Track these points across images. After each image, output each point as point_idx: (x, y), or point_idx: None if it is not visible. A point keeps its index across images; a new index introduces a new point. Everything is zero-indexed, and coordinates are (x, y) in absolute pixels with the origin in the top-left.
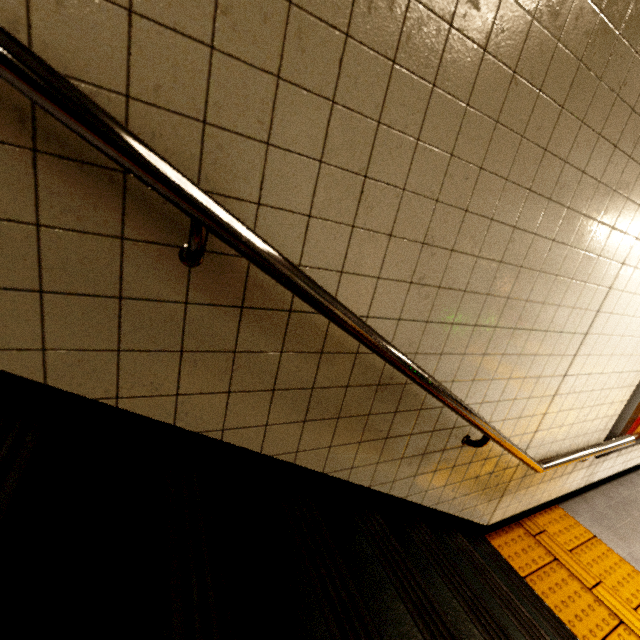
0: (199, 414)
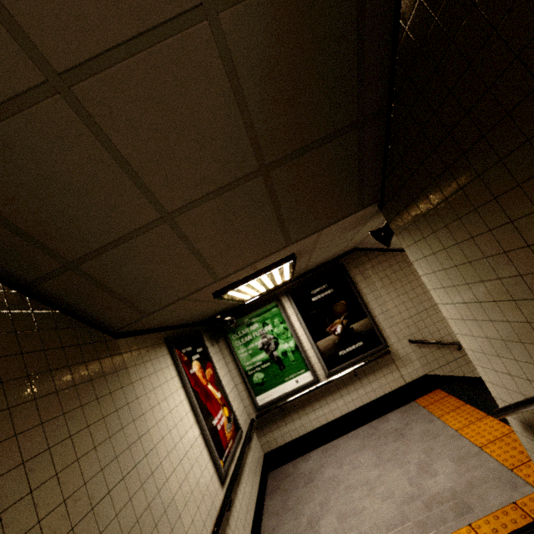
0: (477, 373)
